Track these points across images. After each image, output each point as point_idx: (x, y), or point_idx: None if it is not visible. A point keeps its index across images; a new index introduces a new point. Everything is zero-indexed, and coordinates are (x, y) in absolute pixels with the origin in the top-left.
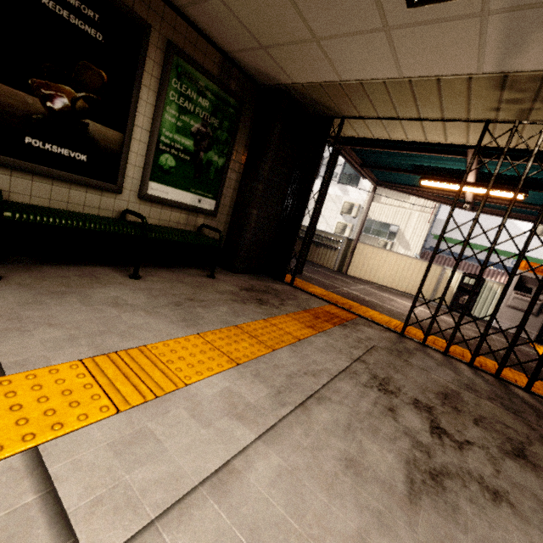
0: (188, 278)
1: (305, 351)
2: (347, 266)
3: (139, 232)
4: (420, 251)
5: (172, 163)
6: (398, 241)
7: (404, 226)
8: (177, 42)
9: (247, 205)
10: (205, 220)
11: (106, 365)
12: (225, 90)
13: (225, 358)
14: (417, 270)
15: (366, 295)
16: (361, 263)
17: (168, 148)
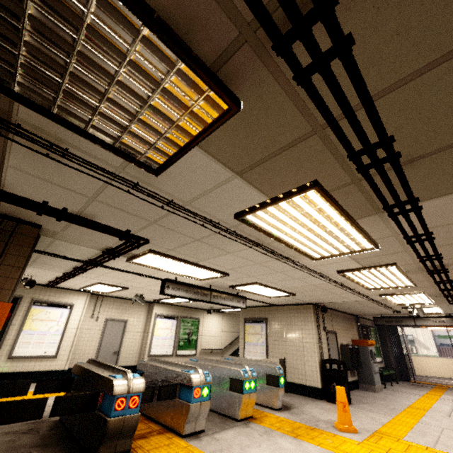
0: (396, 384)
1: (449, 393)
2: (413, 370)
3: (389, 373)
4: (436, 348)
5: (375, 351)
6: (417, 345)
7: (415, 334)
8: (368, 324)
9: (388, 356)
10: (381, 364)
11: (428, 394)
12: (373, 328)
13: (439, 393)
14: (448, 363)
15: (439, 382)
16: (418, 366)
17: (374, 348)
